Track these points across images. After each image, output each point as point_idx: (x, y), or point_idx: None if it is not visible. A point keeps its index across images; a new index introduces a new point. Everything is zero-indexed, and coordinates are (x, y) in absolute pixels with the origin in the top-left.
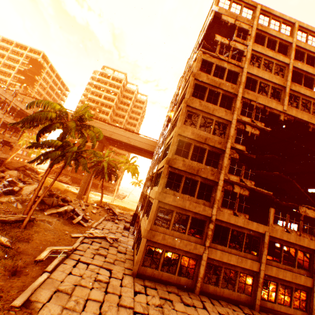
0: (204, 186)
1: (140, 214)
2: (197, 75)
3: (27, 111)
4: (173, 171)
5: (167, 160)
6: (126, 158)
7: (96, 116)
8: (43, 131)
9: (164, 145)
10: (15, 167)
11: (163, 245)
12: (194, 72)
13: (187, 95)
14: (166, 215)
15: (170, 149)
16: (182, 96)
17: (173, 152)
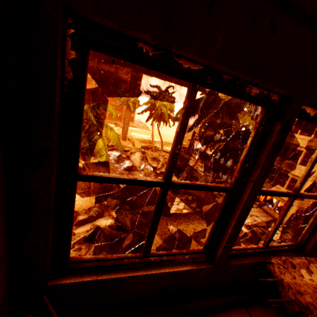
0: None
1: (234, 168)
2: None
3: None
4: None
5: None
6: (161, 90)
7: None
8: (208, 126)
9: None
10: None
11: (304, 208)
12: None
13: None
14: None
15: None
16: None
17: None
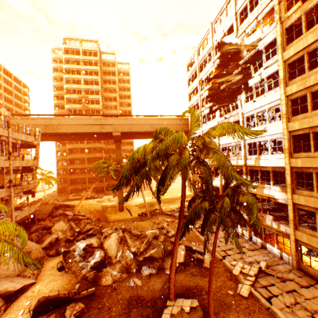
0: None
1: None
2: None
3: (28, 140)
4: None
5: None
6: None
7: (86, 109)
8: (162, 185)
9: (286, 130)
10: (47, 214)
11: None
12: None
13: None
14: (258, 202)
15: None
16: (303, 48)
17: None
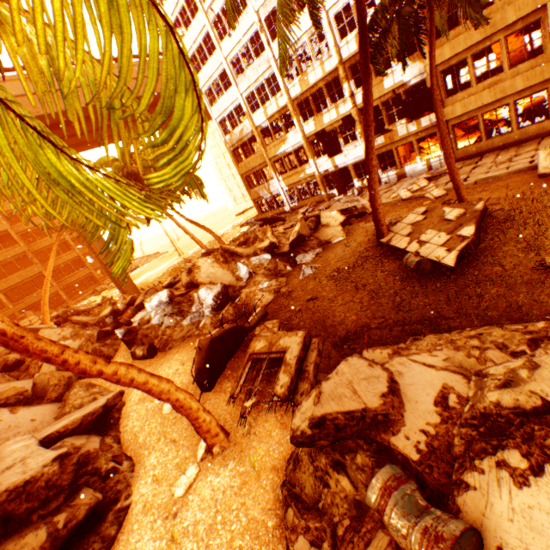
0: None
1: (376, 146)
2: None
3: None
4: None
5: None
6: None
7: None
8: None
9: None
10: None
11: None
12: None
13: None
14: None
15: None
16: None
17: None
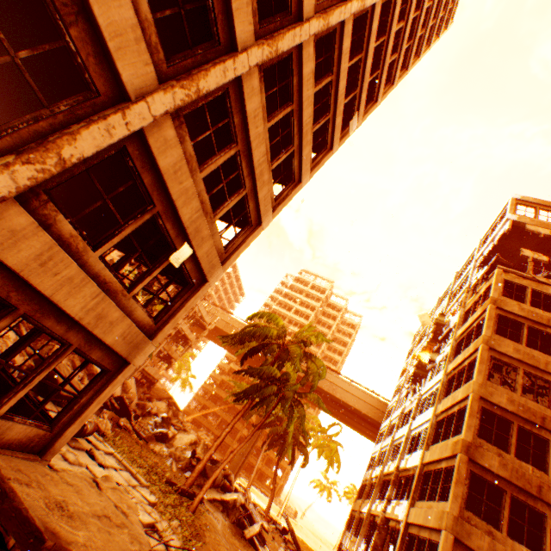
0: (535, 540)
1: None
2: (499, 302)
3: (206, 318)
4: (479, 471)
5: (463, 444)
6: (319, 423)
7: None
8: (251, 352)
9: (432, 413)
10: (159, 396)
11: None
12: (493, 297)
13: (486, 330)
14: None
15: (466, 422)
16: (465, 330)
17: (472, 430)
